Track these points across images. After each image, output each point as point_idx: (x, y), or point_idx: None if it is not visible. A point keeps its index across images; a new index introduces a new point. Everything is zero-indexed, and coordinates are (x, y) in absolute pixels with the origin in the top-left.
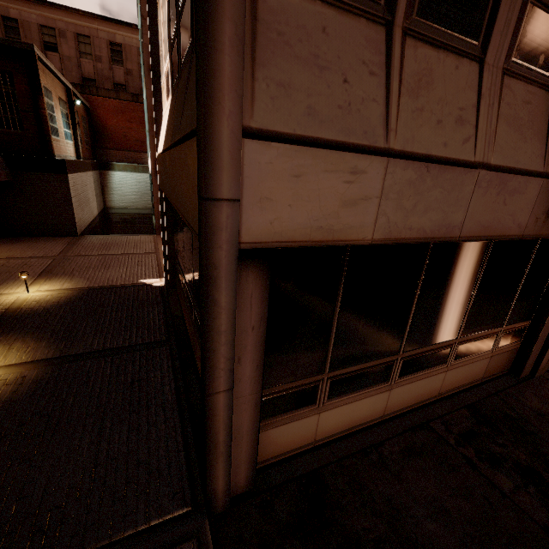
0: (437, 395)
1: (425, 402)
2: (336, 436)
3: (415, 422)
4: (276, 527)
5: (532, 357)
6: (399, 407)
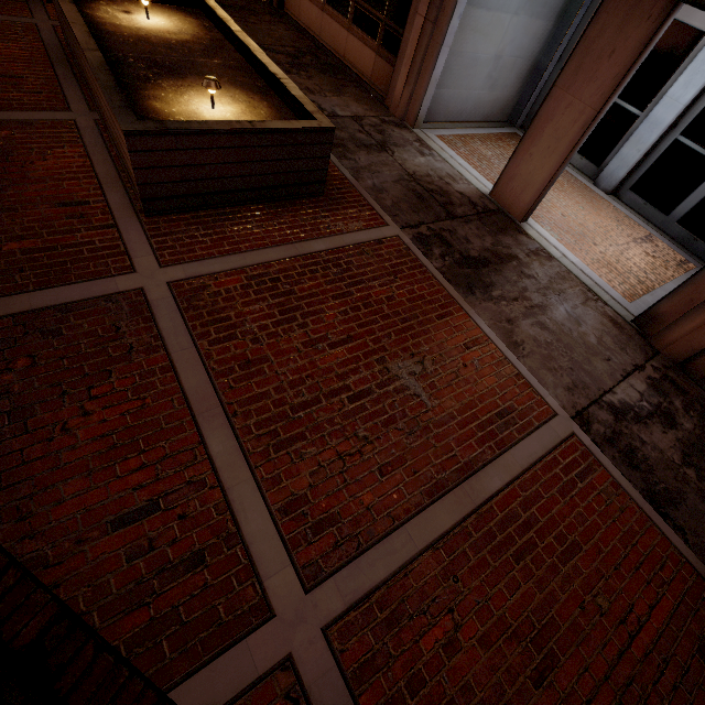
0: (344, 57)
1: (338, 56)
2: (305, 27)
3: (321, 48)
4: (264, 8)
5: (394, 81)
6: (326, 39)
